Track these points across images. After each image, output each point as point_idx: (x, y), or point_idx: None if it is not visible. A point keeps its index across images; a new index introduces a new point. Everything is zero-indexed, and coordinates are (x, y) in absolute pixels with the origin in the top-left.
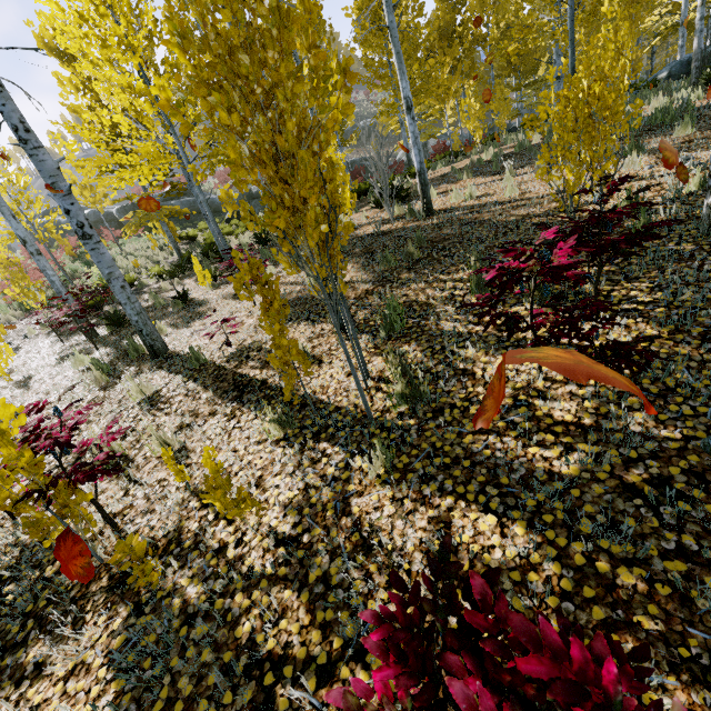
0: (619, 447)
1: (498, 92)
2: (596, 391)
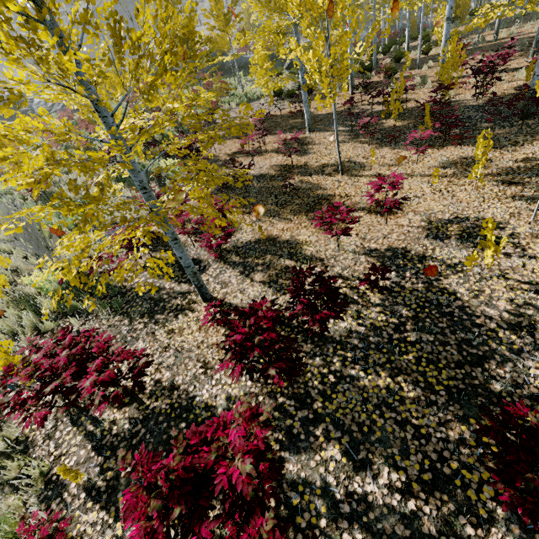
0: None
1: None
2: None
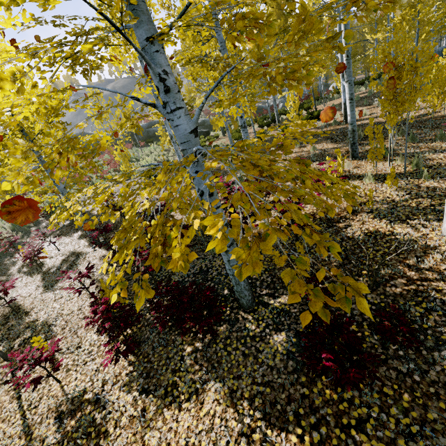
0: None
1: None
2: None
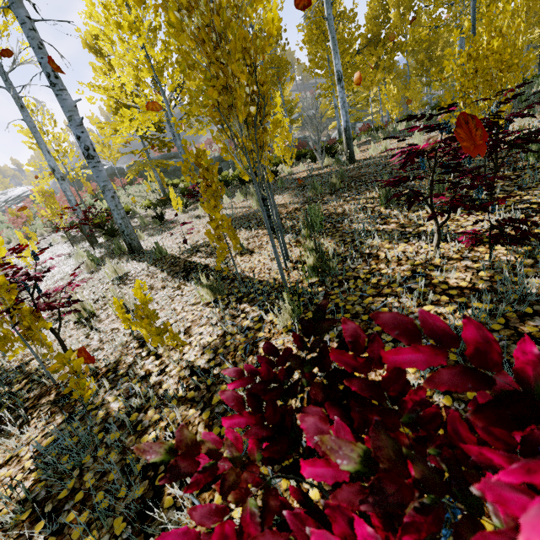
0: (514, 304)
1: (412, 84)
2: (490, 265)
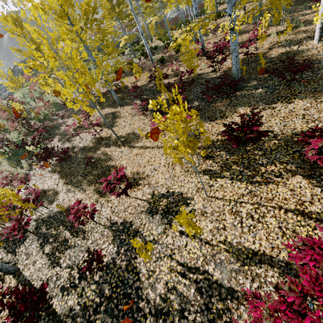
0: None
1: None
2: None
